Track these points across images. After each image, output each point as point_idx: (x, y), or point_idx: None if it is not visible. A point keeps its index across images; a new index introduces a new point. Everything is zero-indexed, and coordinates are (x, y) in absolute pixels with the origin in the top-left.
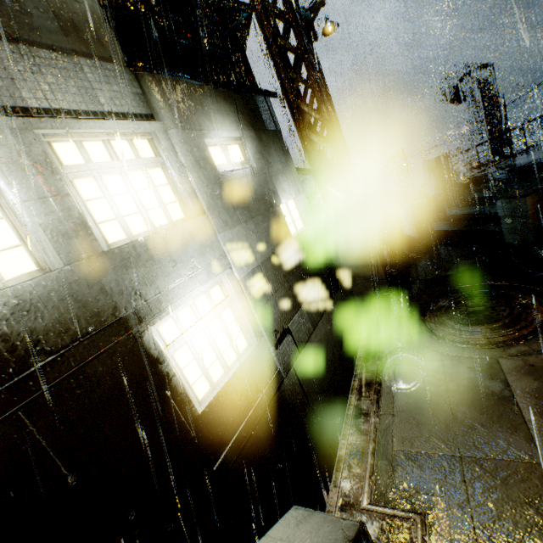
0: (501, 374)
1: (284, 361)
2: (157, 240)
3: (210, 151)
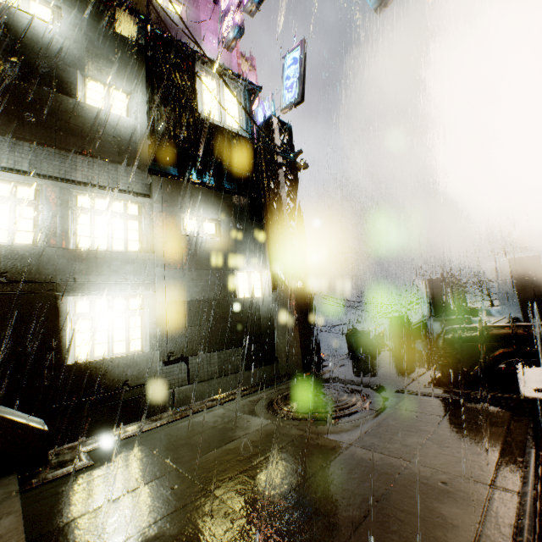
0: (254, 429)
1: (166, 379)
2: (106, 255)
3: (185, 221)
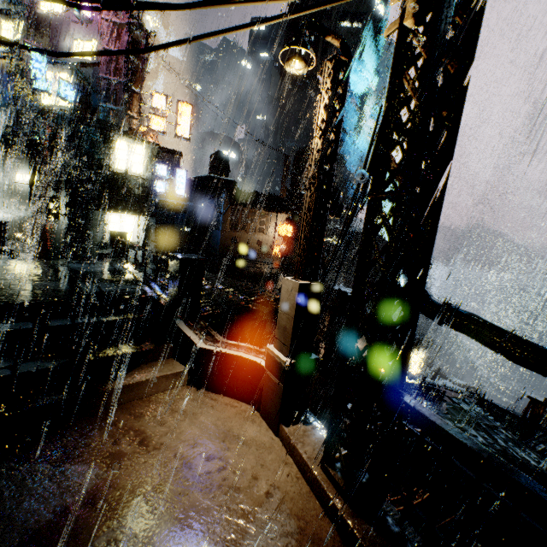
0: None
1: None
2: None
3: (17, 175)
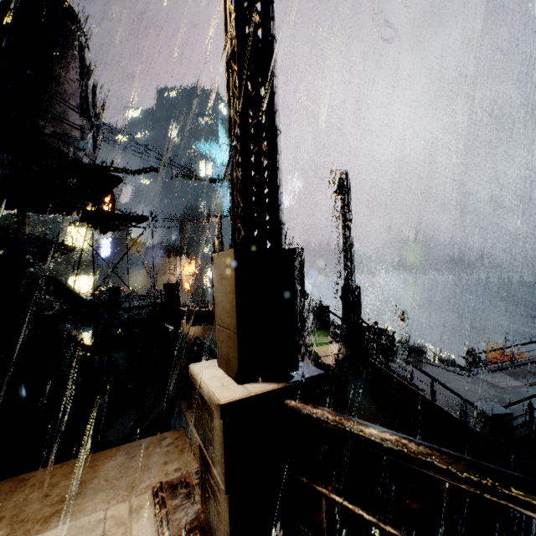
0: None
1: None
2: None
3: None
